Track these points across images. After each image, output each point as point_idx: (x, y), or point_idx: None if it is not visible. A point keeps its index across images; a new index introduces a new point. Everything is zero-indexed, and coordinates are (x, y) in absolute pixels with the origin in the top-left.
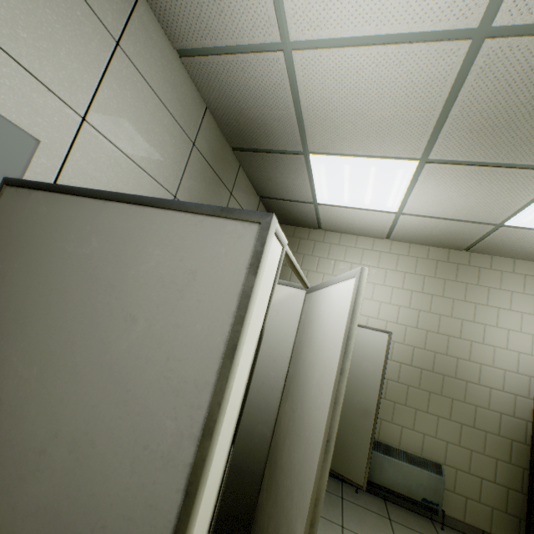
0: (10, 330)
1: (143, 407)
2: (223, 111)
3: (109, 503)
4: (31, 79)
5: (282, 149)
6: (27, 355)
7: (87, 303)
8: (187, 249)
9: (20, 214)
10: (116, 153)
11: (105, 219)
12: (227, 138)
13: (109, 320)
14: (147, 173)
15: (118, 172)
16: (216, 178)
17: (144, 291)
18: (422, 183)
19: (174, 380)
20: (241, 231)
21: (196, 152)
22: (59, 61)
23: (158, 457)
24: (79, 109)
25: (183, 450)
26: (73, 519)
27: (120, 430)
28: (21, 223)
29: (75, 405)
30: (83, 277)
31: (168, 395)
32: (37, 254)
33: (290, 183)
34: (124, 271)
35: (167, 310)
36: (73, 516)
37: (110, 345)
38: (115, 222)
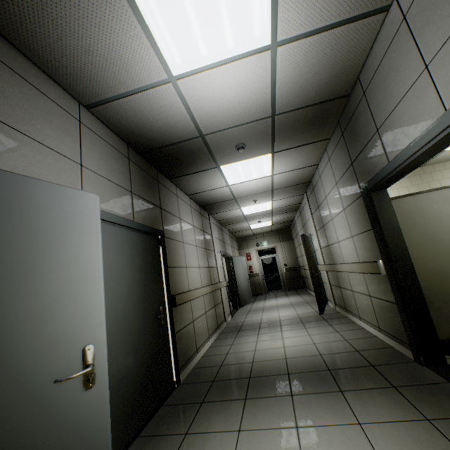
0: (433, 232)
1: None
2: None
3: None
4: None
5: None
6: (444, 234)
7: None
8: None
9: (403, 205)
10: None
11: (438, 195)
12: None
13: None
14: None
15: None
16: None
17: None
18: None
19: None
20: None
21: None
22: None
23: None
24: None
25: None
26: None
27: None
28: (407, 207)
29: None
30: (445, 211)
31: None
32: (422, 212)
33: None
34: None
35: None
36: None
37: None
38: (443, 195)
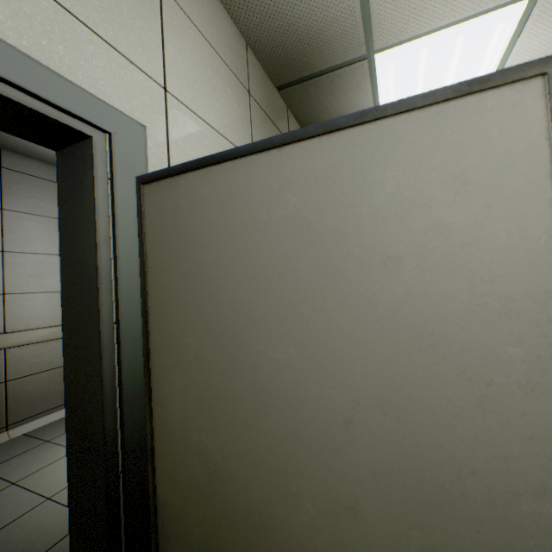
0: (236, 323)
1: (462, 345)
2: (265, 40)
3: (467, 449)
4: (113, 53)
5: (339, 63)
6: (271, 339)
7: (319, 264)
8: (434, 154)
9: (177, 206)
10: (199, 123)
11: (291, 167)
12: (271, 76)
13: (361, 272)
14: (227, 140)
15: (206, 145)
16: (275, 129)
17: (394, 224)
18: (528, 33)
19: (495, 304)
20: (514, 98)
21: (253, 102)
22: (125, 22)
23: (513, 389)
24: (158, 79)
25: (550, 373)
26: (426, 473)
27: (441, 377)
28: (184, 215)
29: (364, 369)
30: (297, 240)
31: (494, 322)
32: (223, 239)
33: (348, 106)
34: (352, 213)
35: (440, 233)
36: (422, 471)
37: (376, 296)
38: (307, 165)
